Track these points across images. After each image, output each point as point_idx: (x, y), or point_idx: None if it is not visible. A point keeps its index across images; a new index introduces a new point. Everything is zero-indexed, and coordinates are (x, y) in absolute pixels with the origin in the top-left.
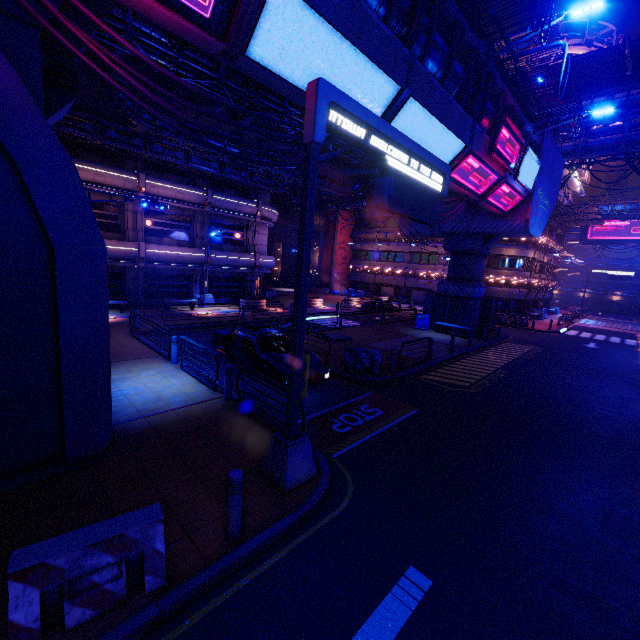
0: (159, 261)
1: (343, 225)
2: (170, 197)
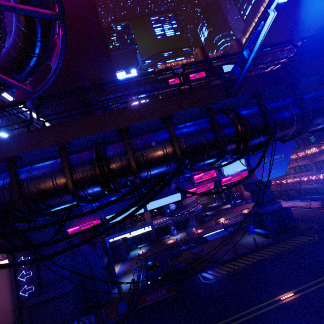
0: (156, 225)
1: None
2: None
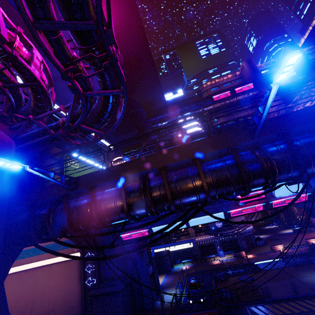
0: (201, 241)
1: None
2: None
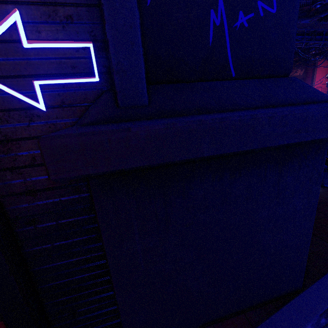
0: None
1: (320, 70)
2: None
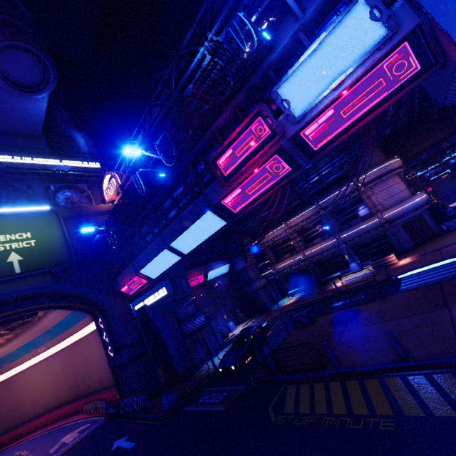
0: (316, 255)
1: None
2: (301, 221)
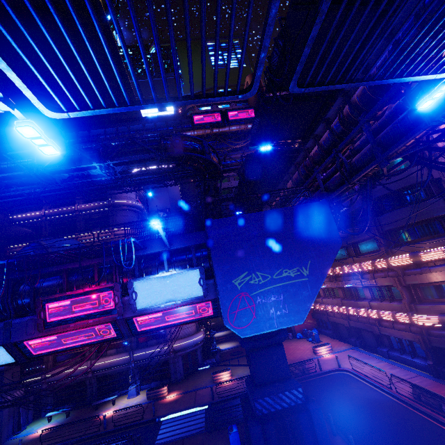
0: (102, 368)
1: None
2: None
